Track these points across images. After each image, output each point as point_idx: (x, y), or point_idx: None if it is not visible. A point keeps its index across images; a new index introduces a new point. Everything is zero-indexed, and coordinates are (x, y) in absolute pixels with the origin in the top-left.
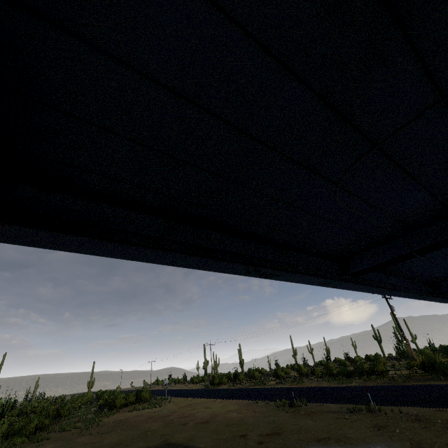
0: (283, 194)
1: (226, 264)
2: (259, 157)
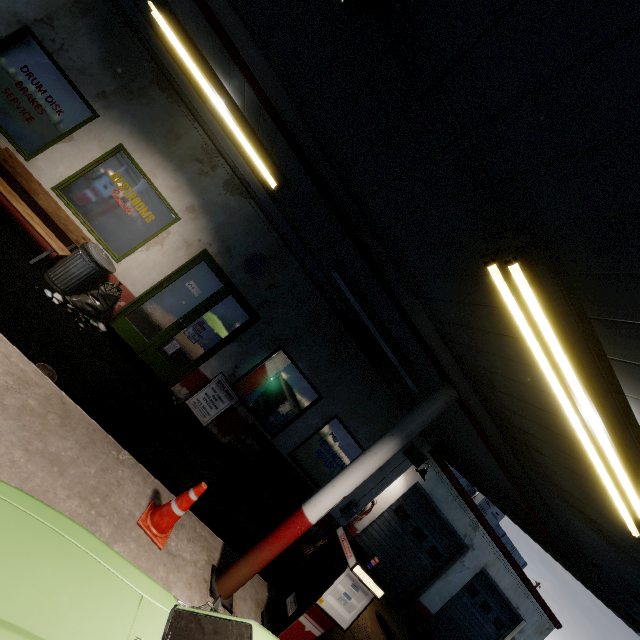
0: None
1: None
2: None
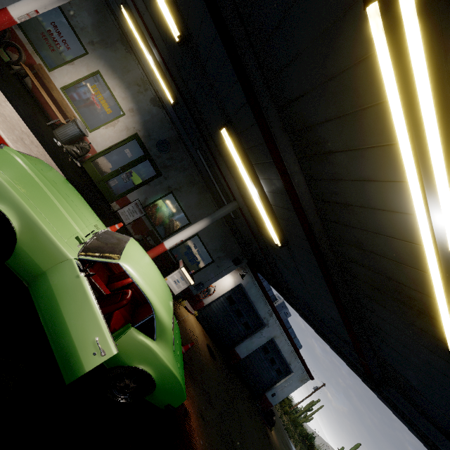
0: (312, 303)
1: (309, 324)
2: (301, 291)
